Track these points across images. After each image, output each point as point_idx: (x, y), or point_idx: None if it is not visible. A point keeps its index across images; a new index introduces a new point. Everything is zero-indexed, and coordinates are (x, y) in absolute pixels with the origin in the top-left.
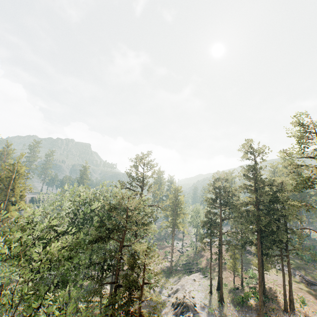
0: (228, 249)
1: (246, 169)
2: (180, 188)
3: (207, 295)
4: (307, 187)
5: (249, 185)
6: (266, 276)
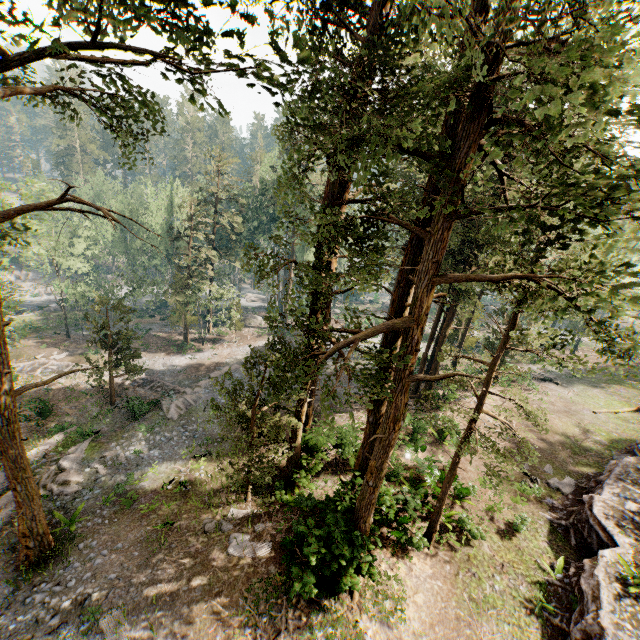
0: None
1: None
2: None
3: None
4: None
5: None
6: (551, 396)
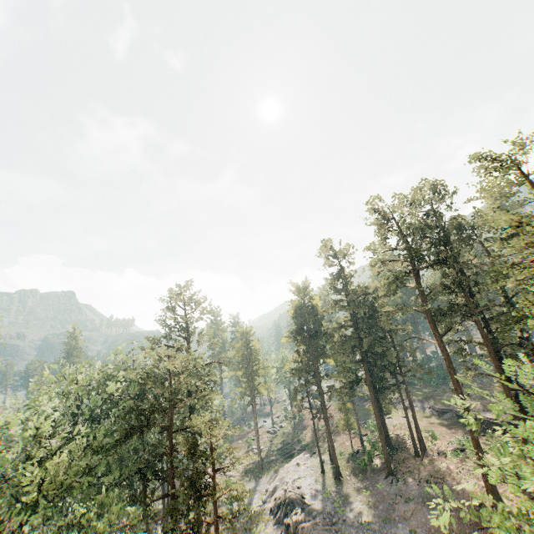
0: (331, 397)
1: (331, 278)
2: (250, 330)
3: (319, 478)
4: (399, 286)
5: (340, 299)
6: (391, 423)
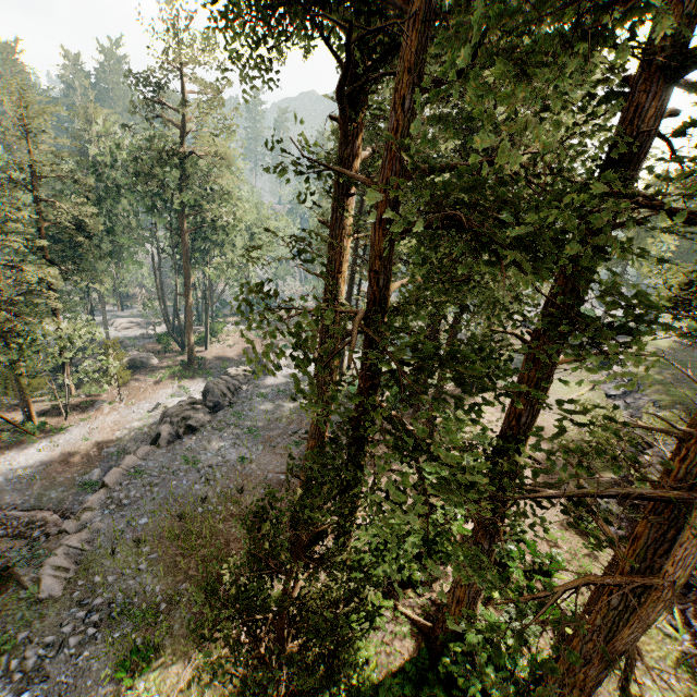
0: None
1: None
2: None
3: None
4: None
5: None
6: None
